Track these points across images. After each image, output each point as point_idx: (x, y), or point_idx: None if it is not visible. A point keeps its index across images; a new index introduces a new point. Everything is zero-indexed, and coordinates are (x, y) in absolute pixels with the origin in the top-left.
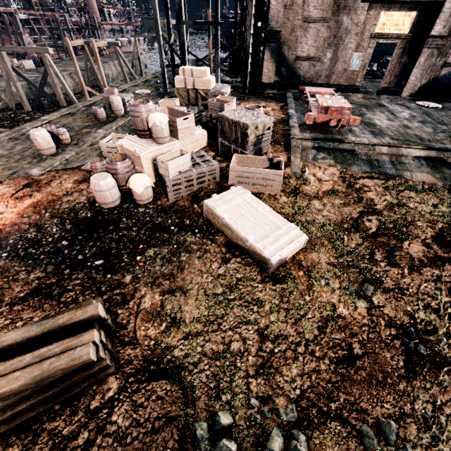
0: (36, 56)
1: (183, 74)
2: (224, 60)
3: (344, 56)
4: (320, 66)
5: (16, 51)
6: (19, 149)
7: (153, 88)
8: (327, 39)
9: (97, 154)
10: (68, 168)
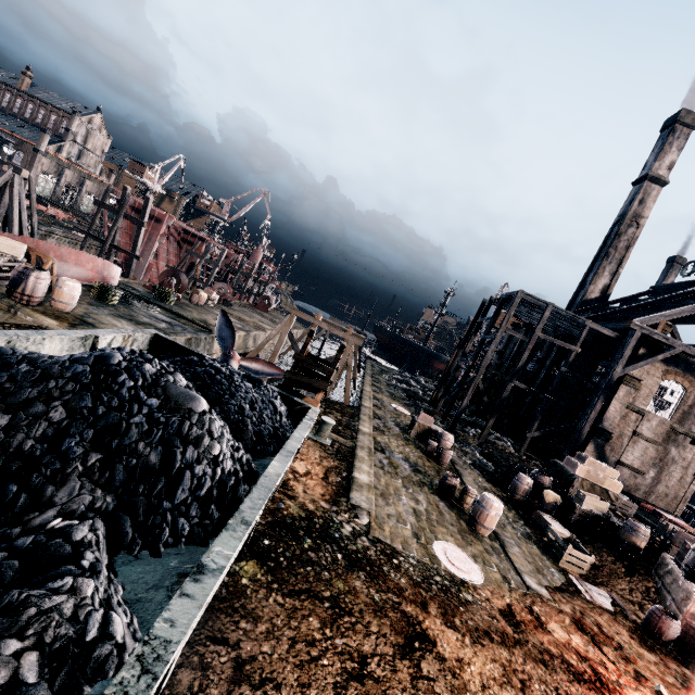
0: (223, 293)
1: (589, 464)
2: (543, 432)
3: (668, 481)
4: (641, 480)
5: (317, 324)
6: (428, 505)
7: (404, 406)
8: (652, 458)
9: (545, 557)
10: (558, 586)
